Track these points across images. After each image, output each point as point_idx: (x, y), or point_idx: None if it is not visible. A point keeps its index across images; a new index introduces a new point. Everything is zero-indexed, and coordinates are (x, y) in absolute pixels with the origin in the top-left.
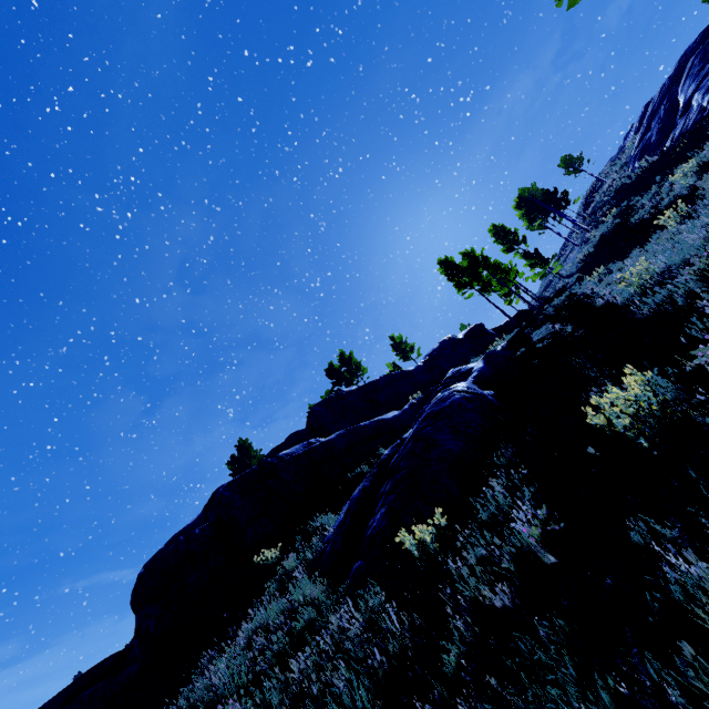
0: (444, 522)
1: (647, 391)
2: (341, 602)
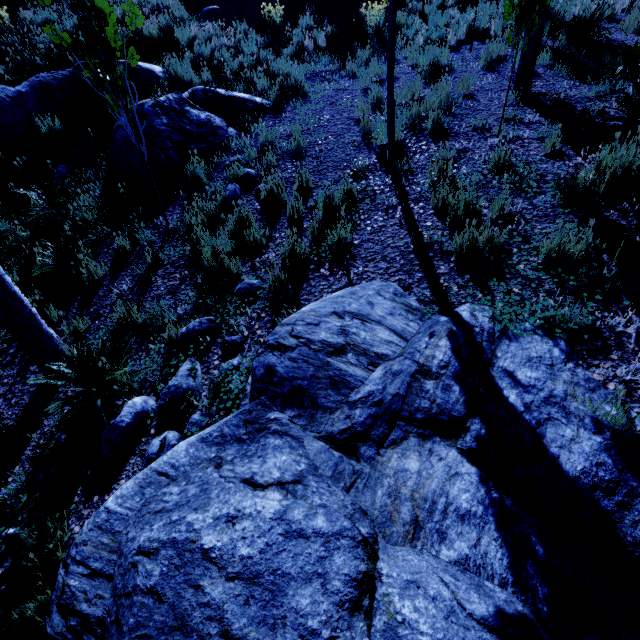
0: (282, 14)
1: (381, 11)
2: (200, 21)
